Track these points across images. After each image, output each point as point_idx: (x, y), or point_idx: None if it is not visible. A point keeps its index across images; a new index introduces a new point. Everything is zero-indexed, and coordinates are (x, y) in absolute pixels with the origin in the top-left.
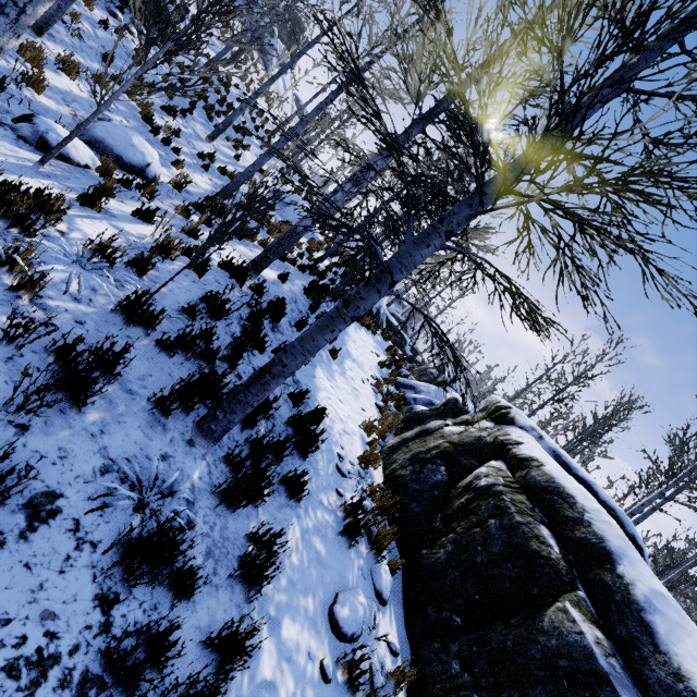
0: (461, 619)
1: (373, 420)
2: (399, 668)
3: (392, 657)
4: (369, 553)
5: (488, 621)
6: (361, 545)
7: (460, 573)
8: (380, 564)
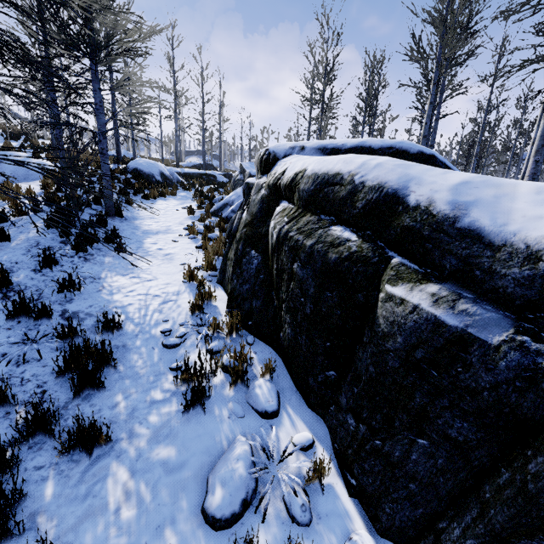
0: (333, 370)
1: (188, 268)
2: (309, 473)
3: (308, 453)
4: (238, 386)
5: (351, 353)
6: (224, 389)
7: (305, 335)
8: (253, 384)
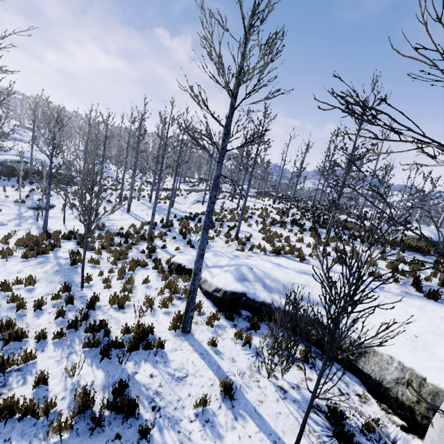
0: None
1: None
2: None
3: None
4: None
5: None
6: None
7: None
8: None
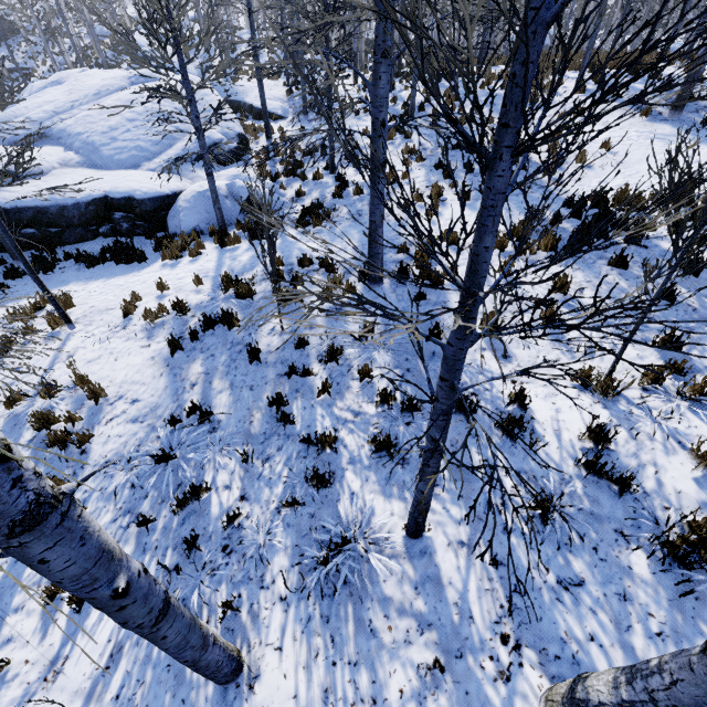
0: None
1: None
2: None
3: None
4: None
5: None
6: None
7: None
8: None
